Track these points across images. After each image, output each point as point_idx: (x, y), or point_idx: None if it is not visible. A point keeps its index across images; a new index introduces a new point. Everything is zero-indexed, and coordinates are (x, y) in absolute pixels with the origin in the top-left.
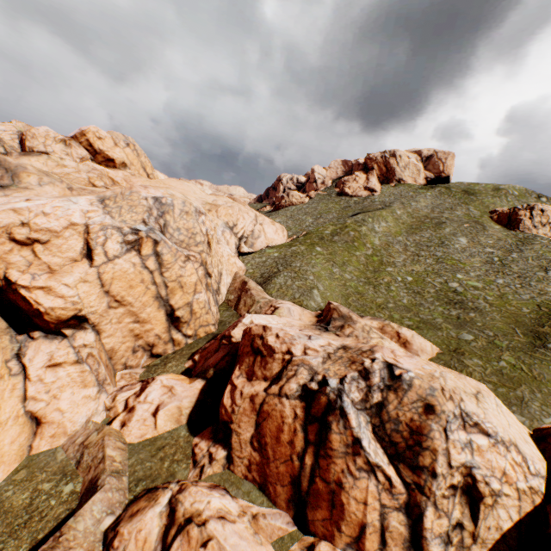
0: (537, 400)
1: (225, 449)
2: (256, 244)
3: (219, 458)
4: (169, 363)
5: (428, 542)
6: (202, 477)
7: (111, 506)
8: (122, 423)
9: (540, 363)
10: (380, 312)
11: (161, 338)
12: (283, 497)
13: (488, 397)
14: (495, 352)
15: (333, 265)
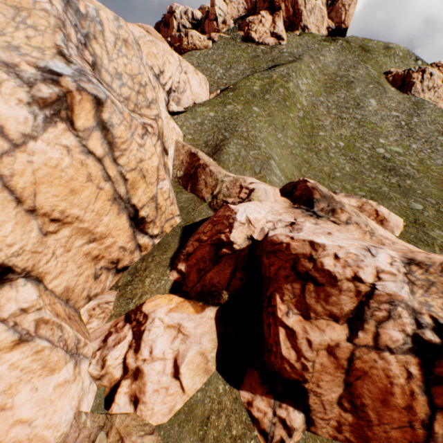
0: None
1: (298, 410)
2: (183, 101)
3: (299, 426)
4: (146, 280)
5: None
6: None
7: None
8: (132, 397)
9: None
10: (333, 183)
11: (126, 249)
12: None
13: None
14: None
15: (276, 130)
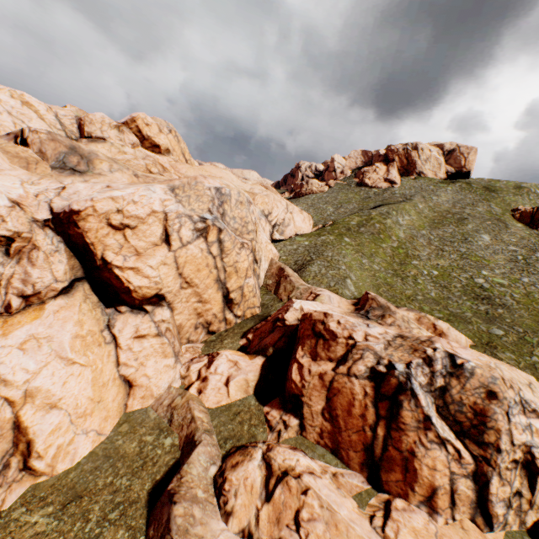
0: None
1: (296, 418)
2: (286, 232)
3: (293, 425)
4: (225, 340)
5: (493, 505)
6: (280, 440)
7: (212, 458)
8: (198, 390)
9: None
10: (410, 304)
11: (217, 317)
12: (356, 460)
13: (538, 388)
14: (526, 348)
15: (362, 256)
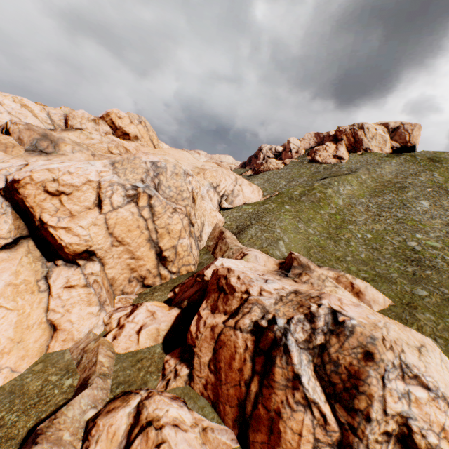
0: None
1: (188, 368)
2: (235, 202)
3: (183, 375)
4: (155, 293)
5: None
6: (167, 388)
7: (95, 401)
8: (114, 336)
9: None
10: (338, 264)
11: (151, 273)
12: (230, 416)
13: (433, 351)
14: None
15: (299, 221)
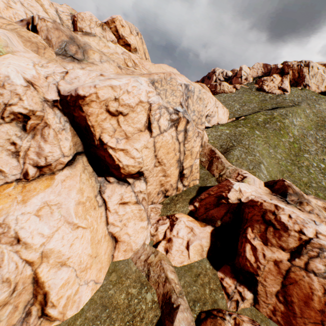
0: None
1: (250, 292)
2: (211, 121)
3: (249, 298)
4: (177, 204)
5: None
6: (238, 309)
7: (189, 324)
8: (165, 249)
9: None
10: (308, 190)
11: (172, 186)
12: None
13: None
14: None
15: (269, 147)
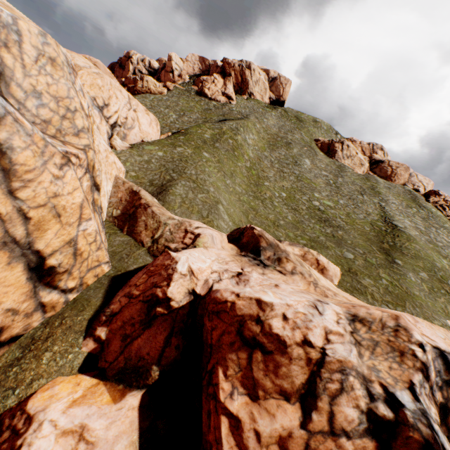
0: (420, 315)
1: None
2: (130, 137)
3: None
4: (45, 355)
5: None
6: None
7: None
8: None
9: (401, 278)
10: (278, 231)
11: (18, 312)
12: None
13: None
14: (374, 270)
15: (225, 176)
